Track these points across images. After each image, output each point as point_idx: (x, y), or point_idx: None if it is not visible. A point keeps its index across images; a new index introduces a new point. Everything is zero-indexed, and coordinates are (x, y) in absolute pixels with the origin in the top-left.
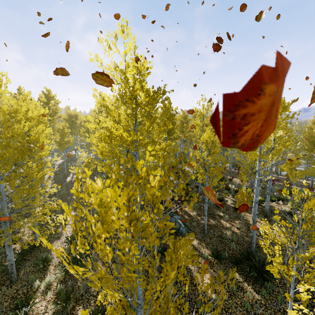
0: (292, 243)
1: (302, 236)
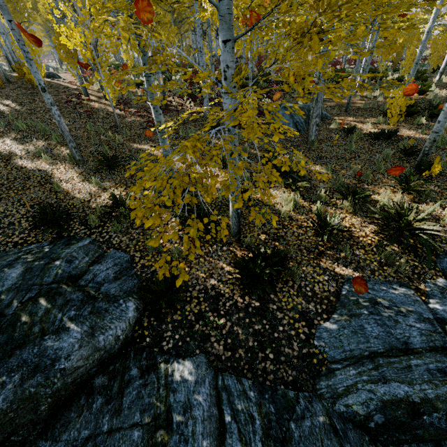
0: None
1: None
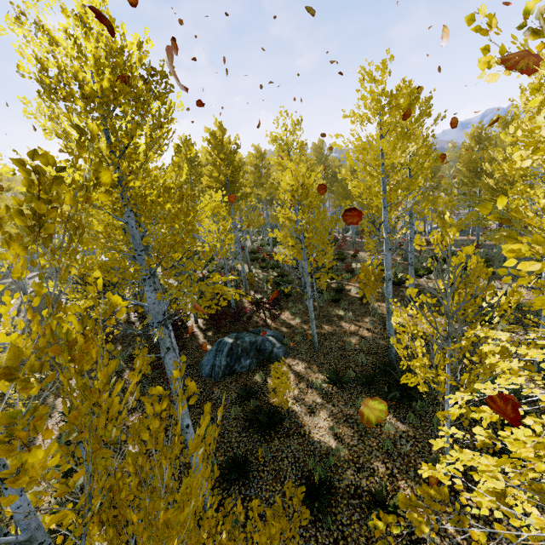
0: (440, 330)
1: (454, 313)
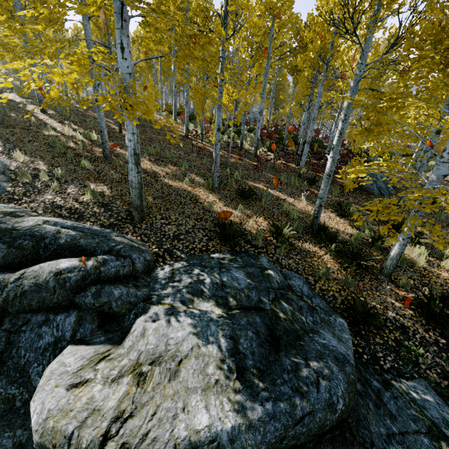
0: None
1: None
